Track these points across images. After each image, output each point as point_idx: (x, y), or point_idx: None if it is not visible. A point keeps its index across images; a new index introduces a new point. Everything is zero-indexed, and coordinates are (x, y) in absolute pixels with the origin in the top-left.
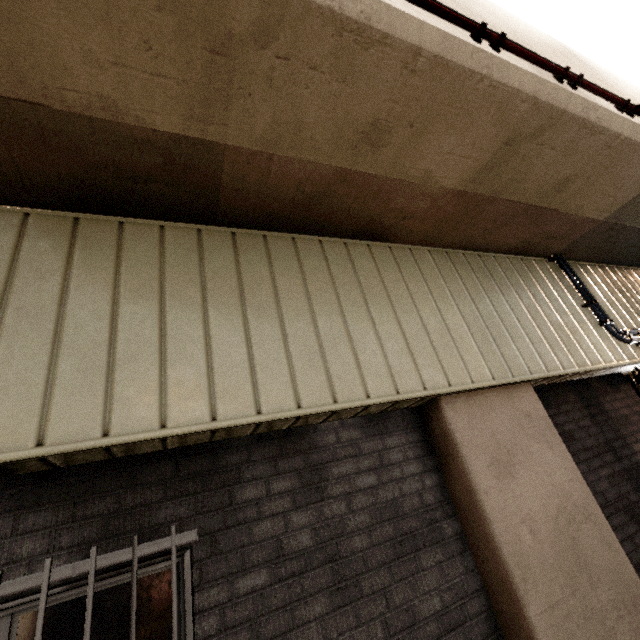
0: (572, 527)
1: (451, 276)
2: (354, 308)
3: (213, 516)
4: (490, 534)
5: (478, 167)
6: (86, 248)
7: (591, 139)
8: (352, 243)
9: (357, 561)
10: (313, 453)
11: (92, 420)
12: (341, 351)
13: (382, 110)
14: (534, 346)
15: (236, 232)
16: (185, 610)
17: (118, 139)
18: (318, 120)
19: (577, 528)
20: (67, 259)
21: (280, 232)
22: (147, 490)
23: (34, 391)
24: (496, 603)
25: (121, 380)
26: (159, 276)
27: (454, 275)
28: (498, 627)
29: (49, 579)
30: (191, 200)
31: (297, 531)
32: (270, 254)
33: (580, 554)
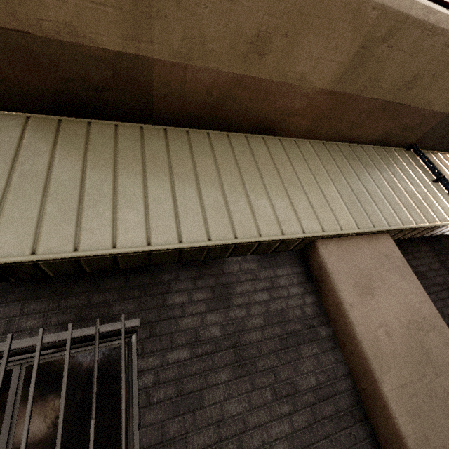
0: (421, 333)
1: (326, 159)
2: (251, 178)
3: (151, 312)
4: (354, 334)
5: (342, 69)
6: (66, 138)
7: (432, 40)
8: (251, 136)
9: (253, 348)
10: (222, 276)
11: (67, 241)
12: (241, 205)
13: (263, 23)
14: (392, 207)
15: (167, 129)
16: (132, 371)
17: (80, 57)
18: (216, 34)
19: (425, 334)
20: (53, 144)
21: (198, 129)
22: (107, 293)
23: (30, 222)
24: (359, 384)
25: (87, 218)
26: (113, 155)
27: (329, 158)
28: (361, 401)
29: (42, 341)
30: (134, 104)
31: (210, 326)
32: (191, 143)
33: (427, 352)
